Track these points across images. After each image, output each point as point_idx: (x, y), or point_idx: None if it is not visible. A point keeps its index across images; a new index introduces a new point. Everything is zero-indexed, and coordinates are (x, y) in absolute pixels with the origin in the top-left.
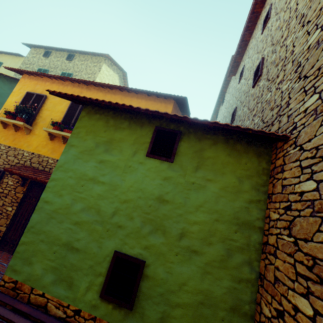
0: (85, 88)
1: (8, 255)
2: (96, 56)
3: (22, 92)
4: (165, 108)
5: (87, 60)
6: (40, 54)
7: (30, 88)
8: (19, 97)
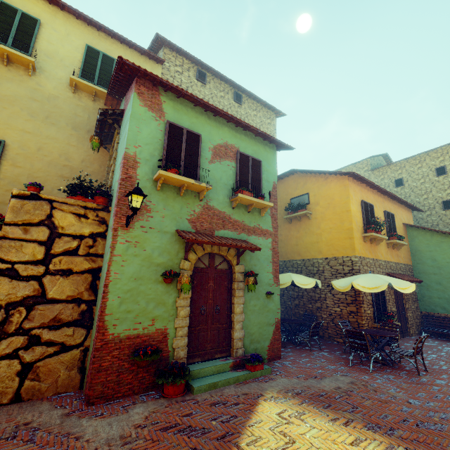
0: (383, 197)
1: (405, 338)
2: (265, 108)
3: (356, 199)
4: (411, 215)
5: (259, 111)
6: (189, 71)
7: (358, 194)
8: (357, 206)
